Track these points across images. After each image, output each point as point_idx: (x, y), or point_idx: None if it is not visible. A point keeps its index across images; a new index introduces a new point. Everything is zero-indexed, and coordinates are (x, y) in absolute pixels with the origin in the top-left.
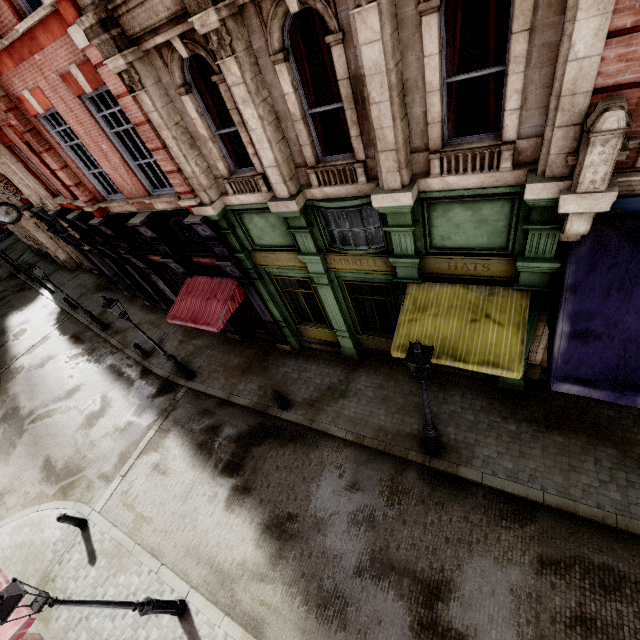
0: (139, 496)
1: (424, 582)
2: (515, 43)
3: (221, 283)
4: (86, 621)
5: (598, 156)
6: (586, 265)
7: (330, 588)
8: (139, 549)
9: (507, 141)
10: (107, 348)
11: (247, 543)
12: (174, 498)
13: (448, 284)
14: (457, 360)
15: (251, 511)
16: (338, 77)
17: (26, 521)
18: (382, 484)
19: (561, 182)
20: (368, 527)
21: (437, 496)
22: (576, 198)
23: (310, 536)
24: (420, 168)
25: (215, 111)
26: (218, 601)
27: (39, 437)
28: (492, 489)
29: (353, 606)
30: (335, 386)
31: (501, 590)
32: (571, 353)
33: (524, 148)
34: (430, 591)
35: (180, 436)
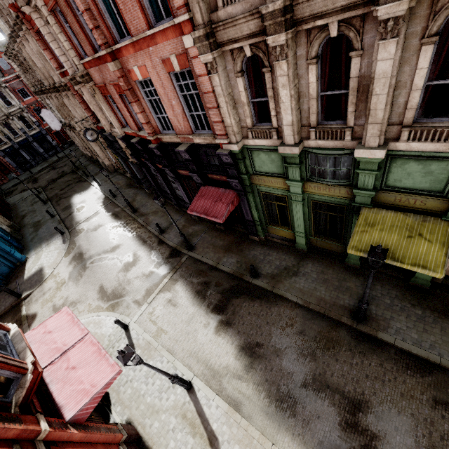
0: (159, 317)
1: (350, 399)
2: None
3: (225, 192)
4: (130, 383)
5: None
6: None
7: (285, 391)
8: (161, 347)
9: None
10: (135, 224)
11: (229, 355)
12: (181, 321)
13: (392, 211)
14: (396, 261)
15: (232, 337)
16: (350, 76)
17: (91, 320)
18: (321, 334)
19: None
20: (311, 359)
21: (360, 348)
22: None
23: (271, 358)
24: (392, 135)
25: (254, 87)
26: (211, 386)
27: (96, 272)
28: (401, 349)
29: (300, 404)
30: (289, 268)
31: (405, 413)
32: None
33: None
34: (354, 405)
35: (184, 285)
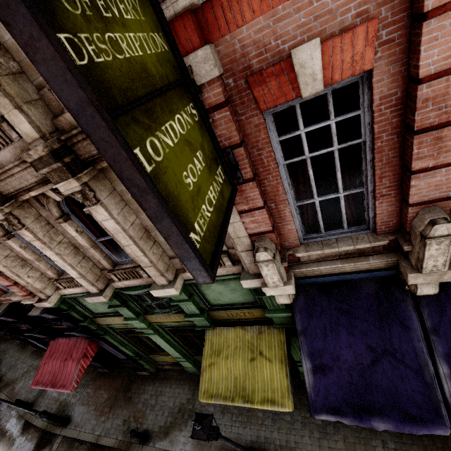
0: None
1: None
2: None
3: (76, 342)
4: None
5: (268, 271)
6: (306, 313)
7: None
8: None
9: (223, 250)
10: None
11: None
12: None
13: (231, 327)
14: (246, 401)
15: None
16: (103, 227)
17: None
18: None
19: (259, 279)
20: None
21: None
22: (271, 289)
23: None
24: (180, 266)
25: None
26: None
27: None
28: None
29: None
30: (184, 406)
31: None
32: (318, 385)
33: (235, 253)
34: None
35: None
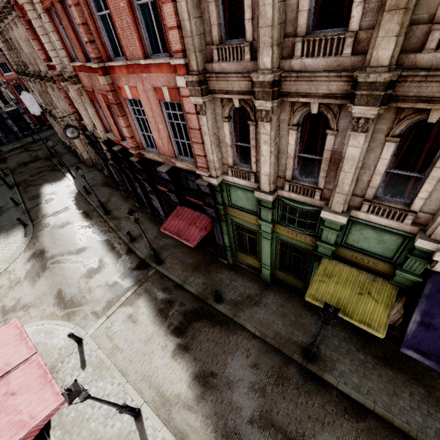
0: (117, 333)
1: (291, 439)
2: (435, 171)
3: (200, 216)
4: (75, 404)
5: None
6: (438, 286)
7: (231, 426)
8: (114, 367)
9: (412, 210)
10: (106, 227)
11: (183, 383)
12: (139, 340)
13: (348, 265)
14: (346, 315)
15: (188, 363)
16: (325, 148)
17: (42, 328)
18: (273, 369)
19: (439, 245)
20: (261, 394)
21: (307, 387)
22: None
23: (223, 390)
24: (355, 204)
25: (239, 132)
26: (160, 415)
27: (56, 275)
28: (342, 392)
29: None
30: (252, 296)
31: None
32: (417, 333)
33: (421, 217)
34: None
35: (148, 301)
